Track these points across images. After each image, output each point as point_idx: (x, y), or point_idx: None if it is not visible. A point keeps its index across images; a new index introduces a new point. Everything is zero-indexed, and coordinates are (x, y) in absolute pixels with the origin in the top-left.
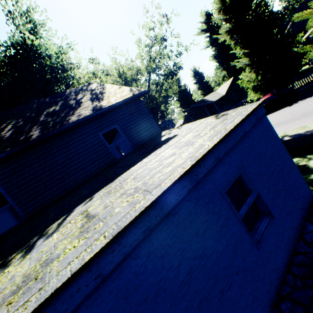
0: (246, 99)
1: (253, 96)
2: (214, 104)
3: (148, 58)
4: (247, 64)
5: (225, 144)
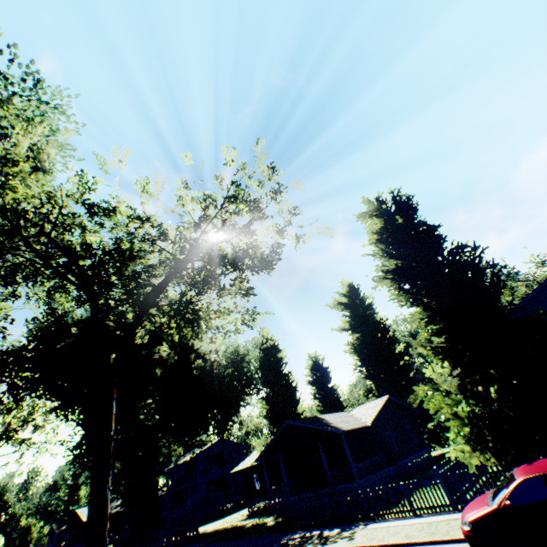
0: (417, 460)
1: (466, 450)
2: (343, 439)
3: (199, 218)
4: (443, 349)
5: None
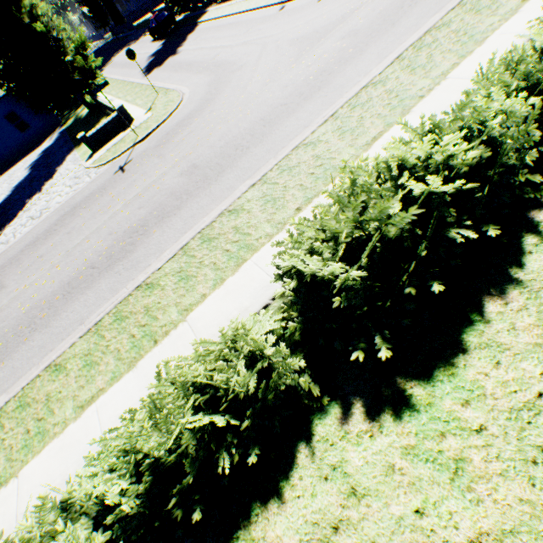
0: None
1: None
2: None
3: None
4: None
5: (1, 102)
